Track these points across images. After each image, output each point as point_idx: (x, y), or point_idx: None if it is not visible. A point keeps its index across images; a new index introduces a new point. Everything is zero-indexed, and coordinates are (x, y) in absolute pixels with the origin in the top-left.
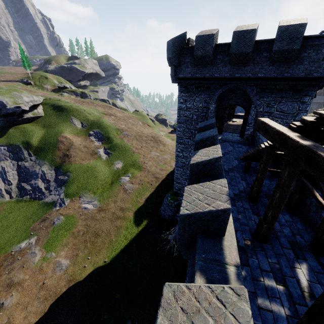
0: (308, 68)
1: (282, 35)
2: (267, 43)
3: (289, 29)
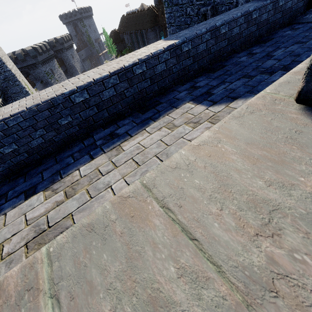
0: (31, 61)
1: (18, 56)
2: (17, 58)
3: (18, 55)
